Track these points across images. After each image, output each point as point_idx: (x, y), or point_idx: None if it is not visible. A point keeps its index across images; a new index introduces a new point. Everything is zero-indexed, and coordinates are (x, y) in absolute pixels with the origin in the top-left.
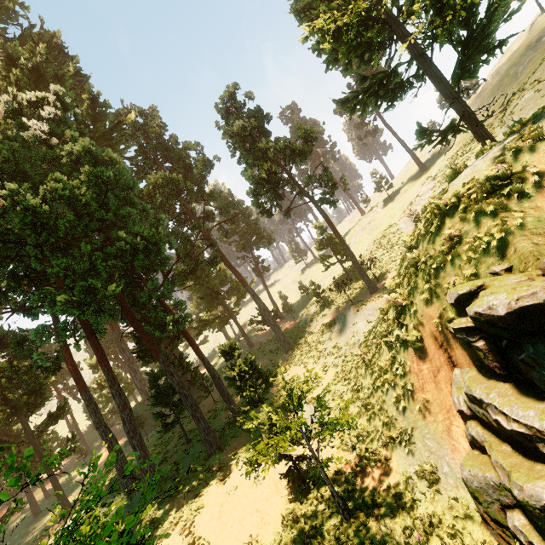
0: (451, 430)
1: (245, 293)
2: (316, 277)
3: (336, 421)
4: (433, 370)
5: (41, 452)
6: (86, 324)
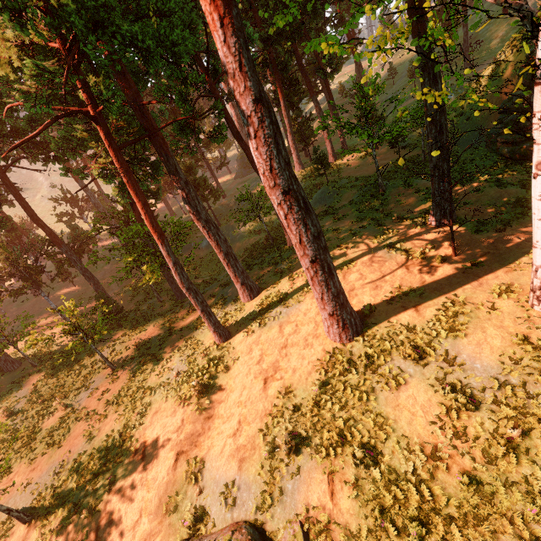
0: (490, 124)
1: (341, 66)
2: (402, 62)
3: (420, 143)
4: (496, 99)
5: (207, 161)
6: (275, 62)
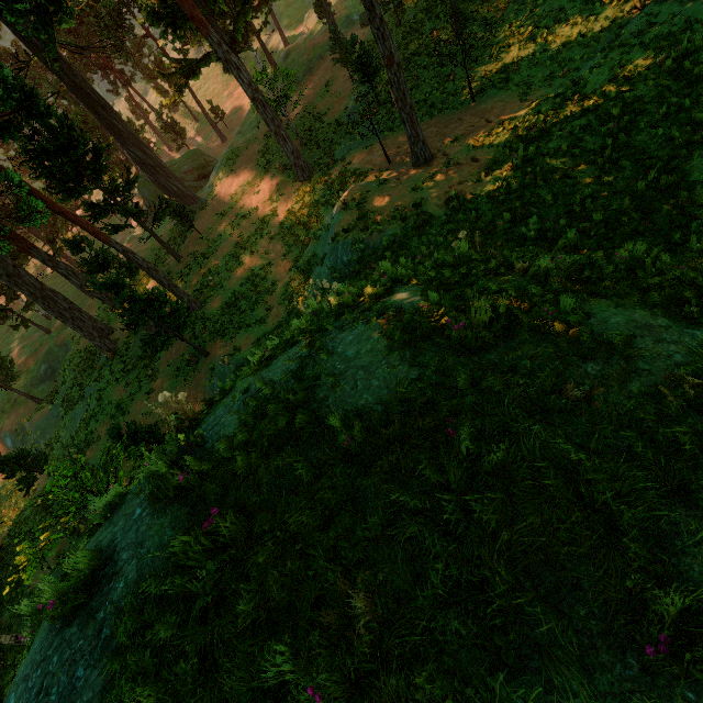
0: None
1: (250, 1)
2: None
3: None
4: None
5: None
6: None
